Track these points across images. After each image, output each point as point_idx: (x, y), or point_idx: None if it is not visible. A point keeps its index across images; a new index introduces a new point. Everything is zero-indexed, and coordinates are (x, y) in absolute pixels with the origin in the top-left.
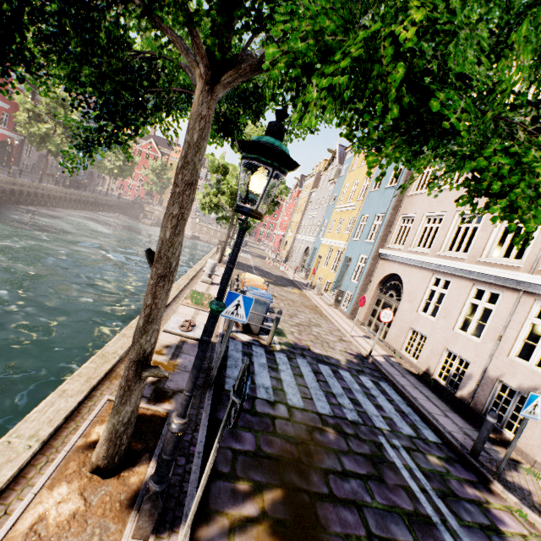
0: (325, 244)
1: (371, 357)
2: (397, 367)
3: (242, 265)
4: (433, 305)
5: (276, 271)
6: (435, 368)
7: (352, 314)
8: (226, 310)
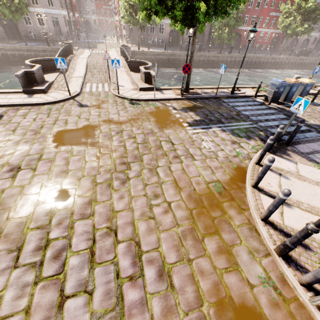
0: None
1: None
2: None
3: None
4: None
5: None
6: None
7: None
8: (220, 71)
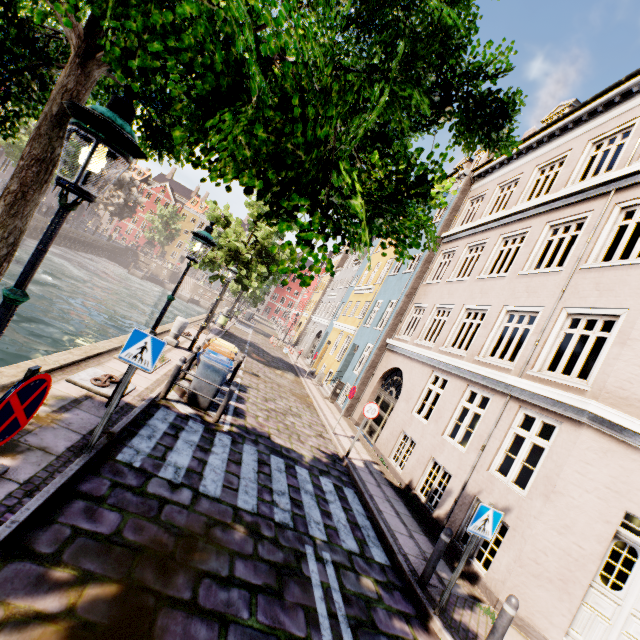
0: (336, 328)
1: (348, 459)
2: (377, 475)
3: (234, 338)
4: (428, 406)
5: (277, 352)
6: (418, 481)
7: (347, 411)
8: (128, 352)
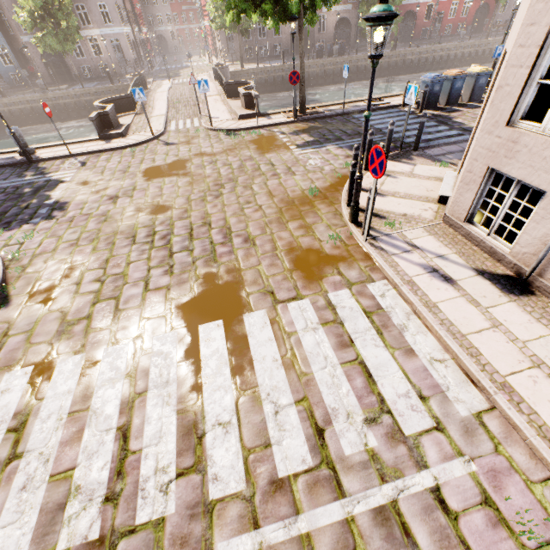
0: None
1: None
2: None
3: None
4: None
5: None
6: None
7: None
8: (344, 74)
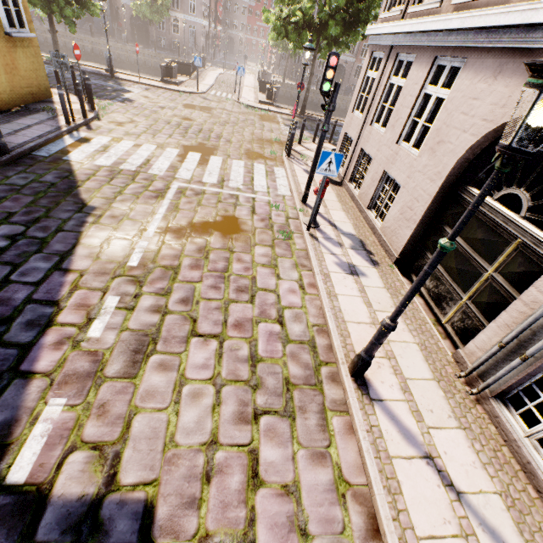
0: None
1: None
2: None
3: None
4: None
5: None
6: None
7: None
8: None
